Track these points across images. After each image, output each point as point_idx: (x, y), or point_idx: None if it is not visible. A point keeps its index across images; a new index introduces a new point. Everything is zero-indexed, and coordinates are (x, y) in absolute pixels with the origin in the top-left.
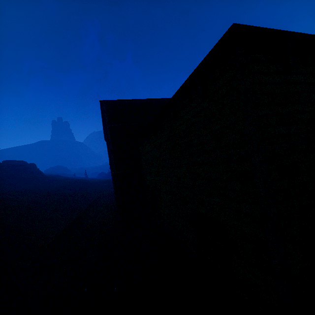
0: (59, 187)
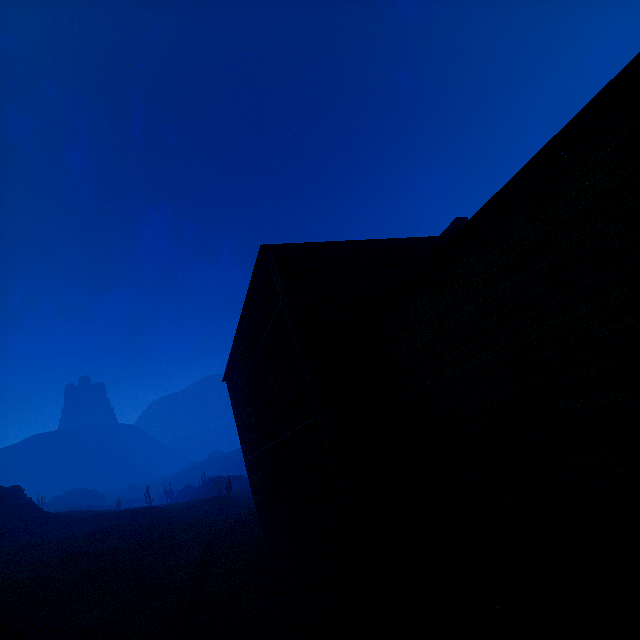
0: (90, 537)
